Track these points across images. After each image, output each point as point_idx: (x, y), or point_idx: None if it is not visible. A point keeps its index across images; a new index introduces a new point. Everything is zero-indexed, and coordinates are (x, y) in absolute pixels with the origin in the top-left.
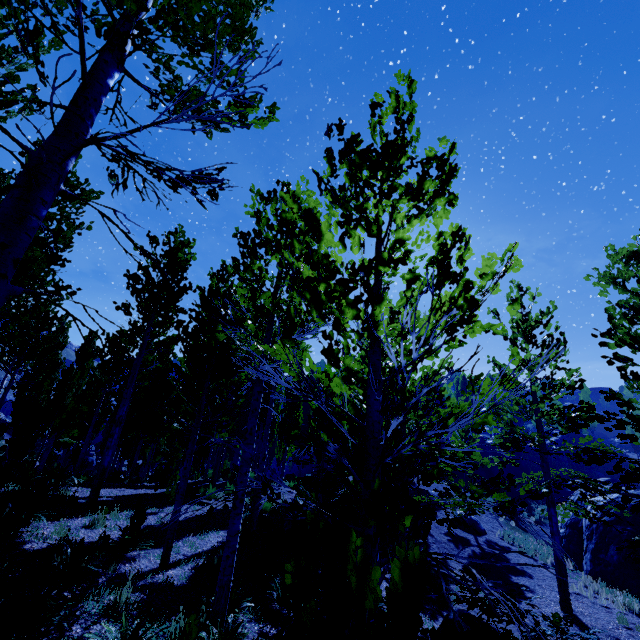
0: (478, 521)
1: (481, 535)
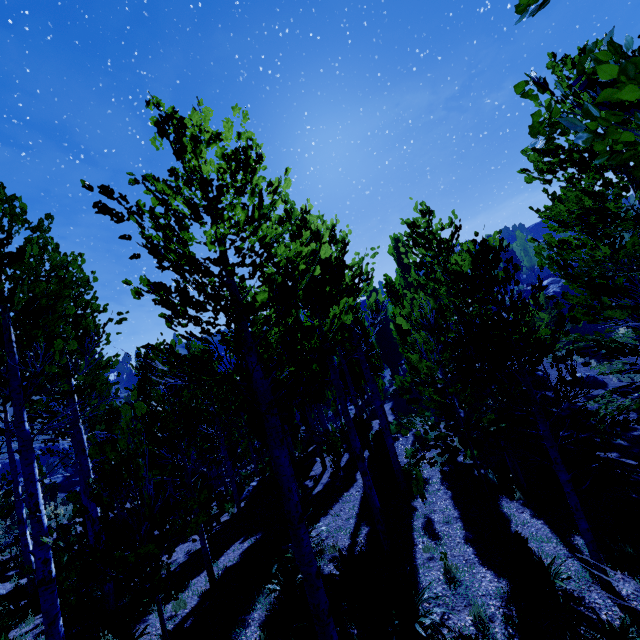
0: (594, 375)
1: (606, 386)
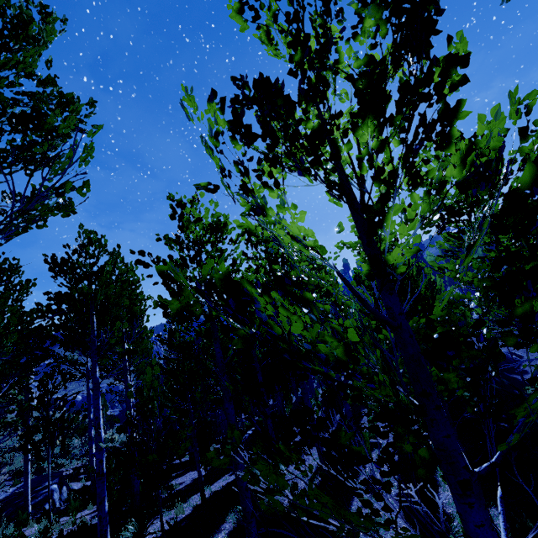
0: None
1: None
